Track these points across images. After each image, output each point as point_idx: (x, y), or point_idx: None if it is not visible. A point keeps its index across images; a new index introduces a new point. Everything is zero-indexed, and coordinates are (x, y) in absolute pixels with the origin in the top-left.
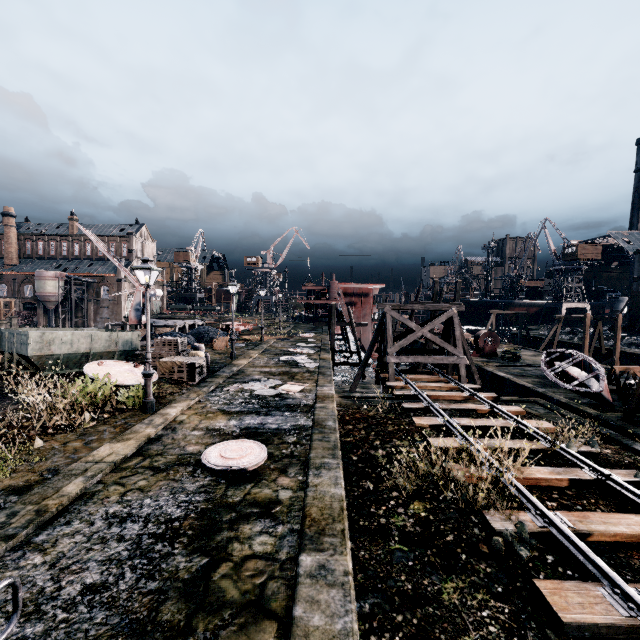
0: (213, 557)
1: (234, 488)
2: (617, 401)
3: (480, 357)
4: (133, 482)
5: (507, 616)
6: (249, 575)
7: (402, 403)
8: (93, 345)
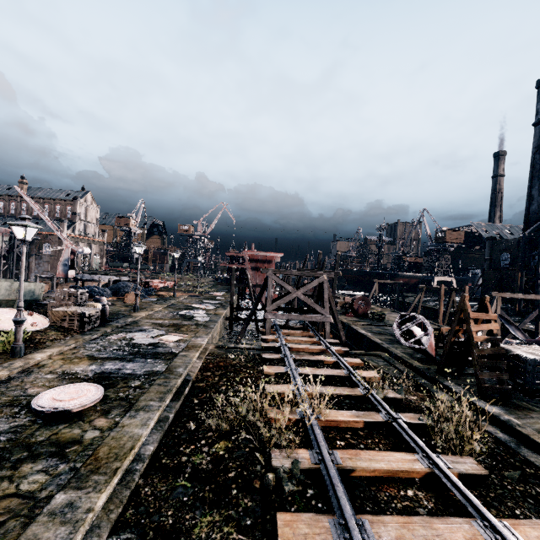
0: None
1: (46, 428)
2: None
3: (354, 317)
4: None
5: None
6: None
7: (263, 354)
8: None
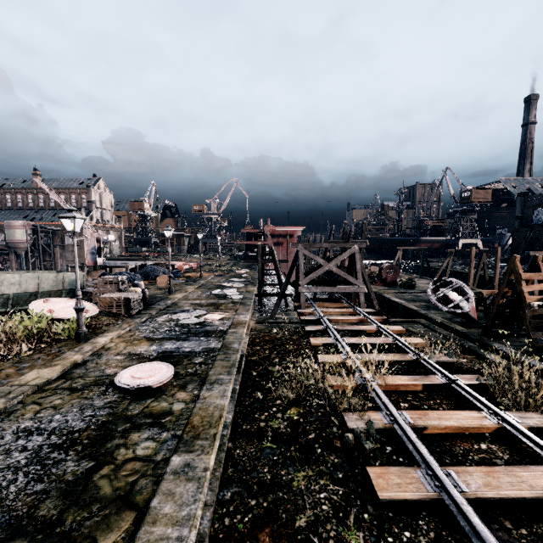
0: (99, 461)
1: (136, 403)
2: (483, 319)
3: (383, 286)
4: (50, 401)
5: (340, 497)
6: (125, 475)
7: (305, 326)
8: (41, 285)
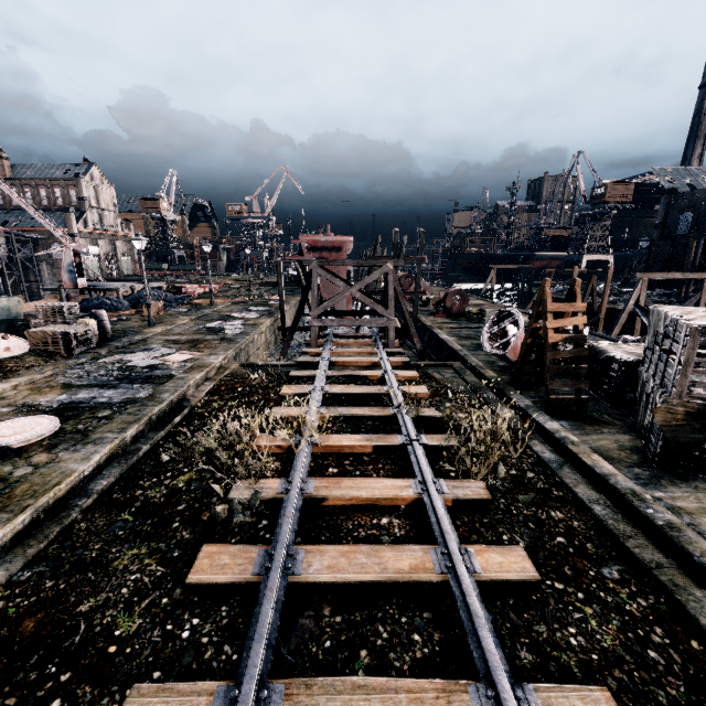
0: None
1: None
2: None
3: (446, 318)
4: None
5: (153, 578)
6: None
7: (292, 371)
8: None
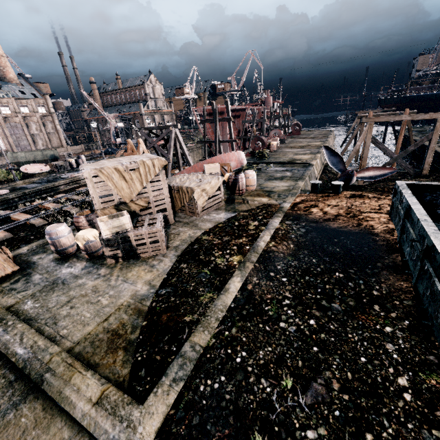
0: None
1: None
2: None
3: (250, 157)
4: None
5: None
6: None
7: None
8: (36, 157)
